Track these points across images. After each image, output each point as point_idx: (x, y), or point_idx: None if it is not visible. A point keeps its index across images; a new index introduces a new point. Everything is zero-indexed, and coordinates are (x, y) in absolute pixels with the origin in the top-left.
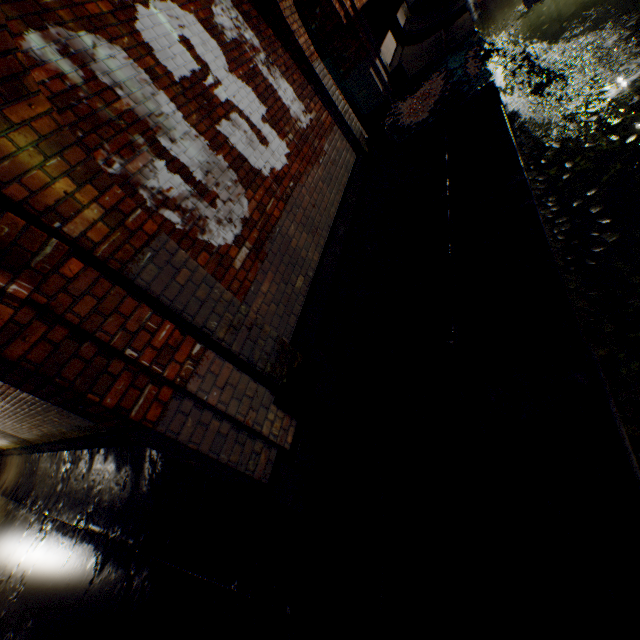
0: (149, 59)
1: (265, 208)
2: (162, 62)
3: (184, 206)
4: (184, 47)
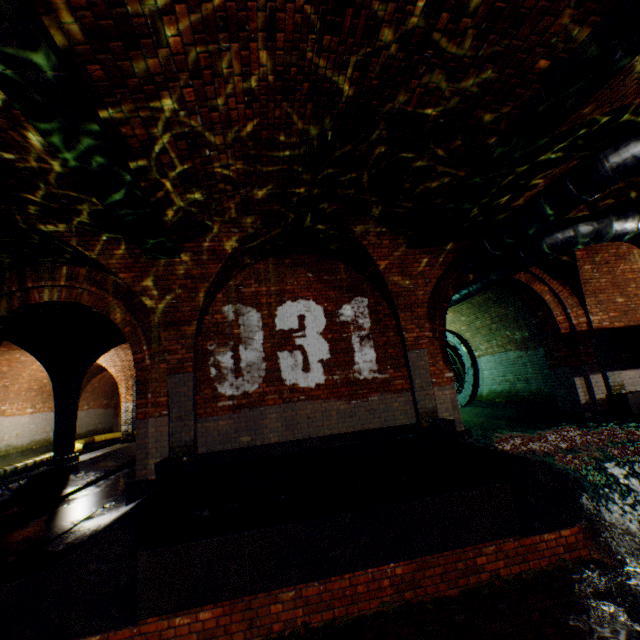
0: (271, 319)
1: (266, 395)
2: (277, 321)
3: (223, 370)
4: (298, 318)
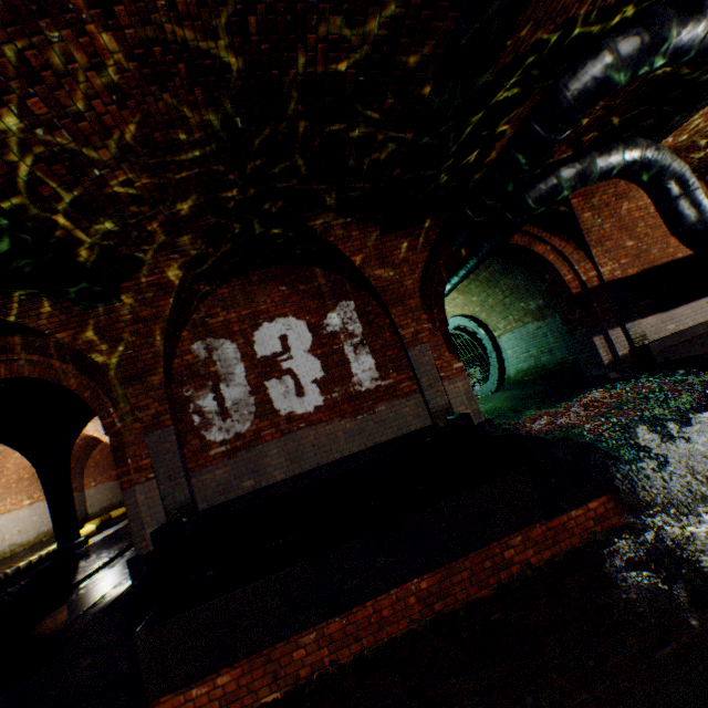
0: (249, 347)
1: (262, 432)
2: (256, 348)
3: (207, 416)
4: (280, 340)
